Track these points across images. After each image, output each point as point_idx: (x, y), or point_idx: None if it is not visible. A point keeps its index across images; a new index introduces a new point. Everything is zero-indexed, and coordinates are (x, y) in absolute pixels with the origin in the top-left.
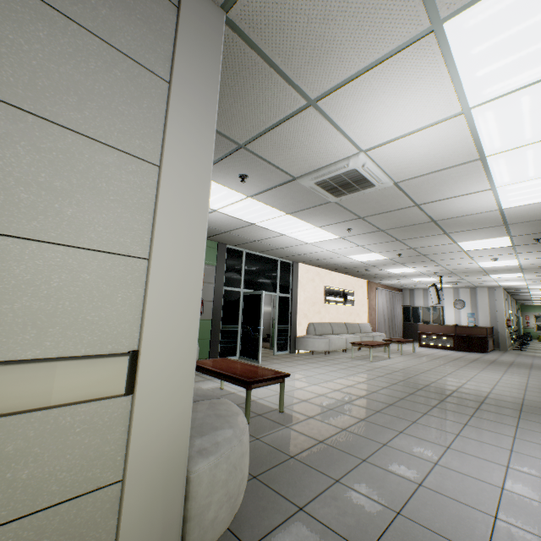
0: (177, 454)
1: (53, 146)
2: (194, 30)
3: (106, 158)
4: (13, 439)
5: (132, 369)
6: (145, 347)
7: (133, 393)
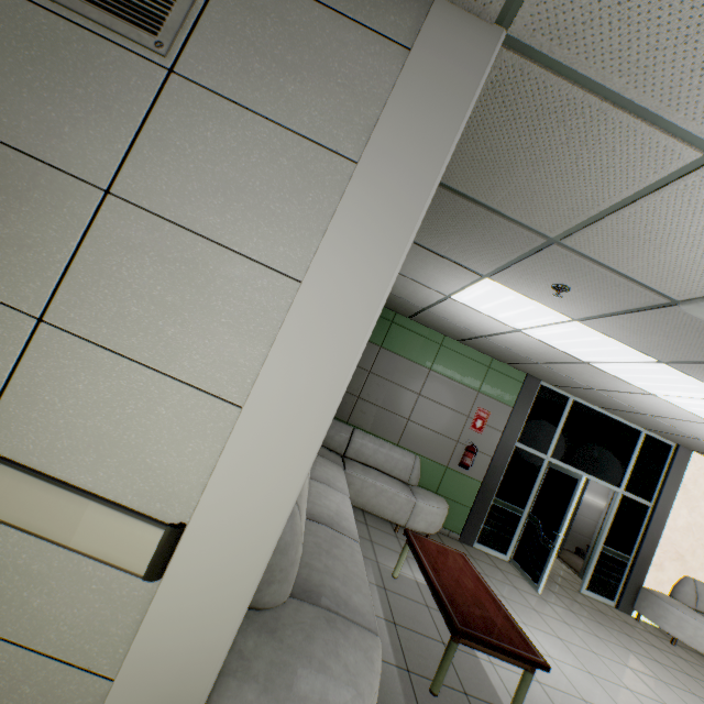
0: (185, 701)
1: (180, 256)
2: (427, 75)
3: (234, 270)
4: (41, 559)
5: (163, 549)
6: (193, 527)
7: (156, 580)
